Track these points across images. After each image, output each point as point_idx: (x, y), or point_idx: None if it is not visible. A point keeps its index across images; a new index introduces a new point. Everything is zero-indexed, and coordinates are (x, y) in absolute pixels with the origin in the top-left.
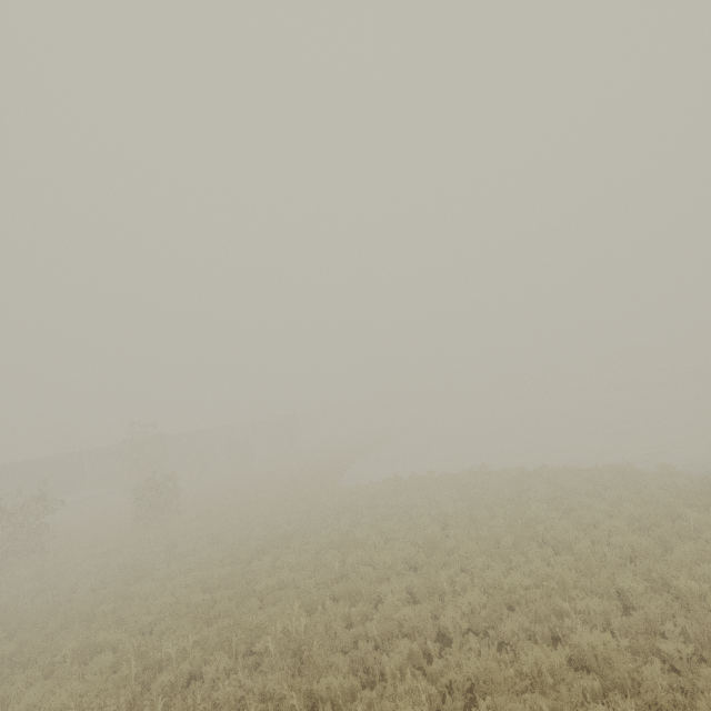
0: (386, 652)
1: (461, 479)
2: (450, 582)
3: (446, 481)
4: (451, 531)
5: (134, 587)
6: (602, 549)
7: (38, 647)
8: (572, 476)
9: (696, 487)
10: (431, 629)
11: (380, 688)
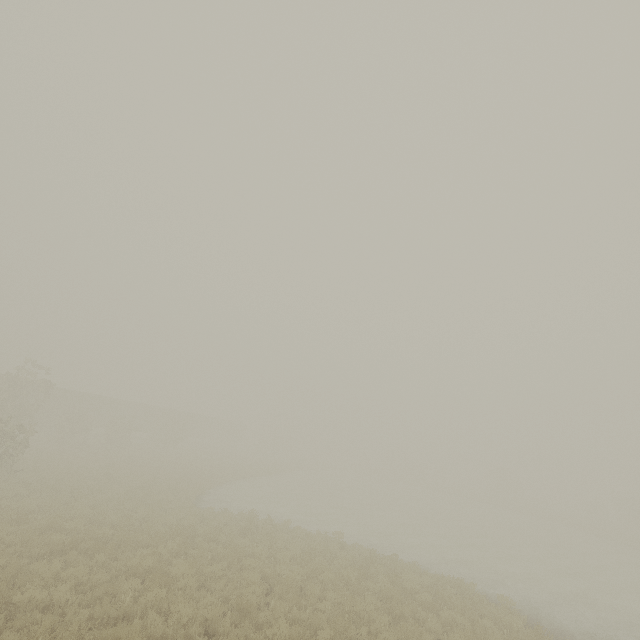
0: None
1: (312, 540)
2: None
3: (297, 537)
4: (272, 600)
5: None
6: None
7: None
8: (417, 577)
9: (528, 635)
10: None
11: None
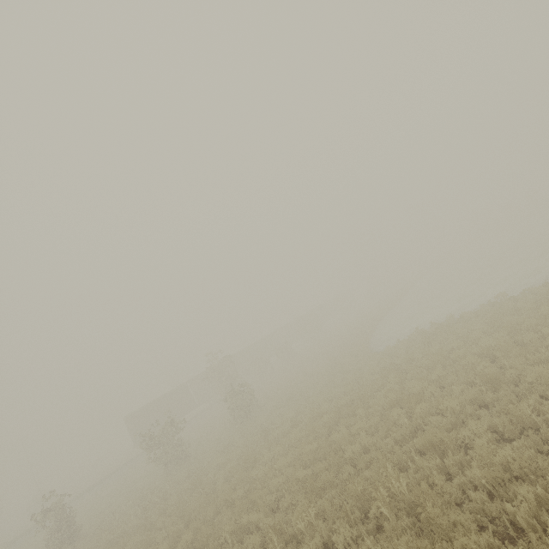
0: (503, 499)
1: (484, 313)
2: (534, 412)
3: (469, 320)
4: (505, 362)
5: (252, 472)
6: None
7: (205, 533)
8: None
9: None
10: (546, 467)
11: (523, 543)
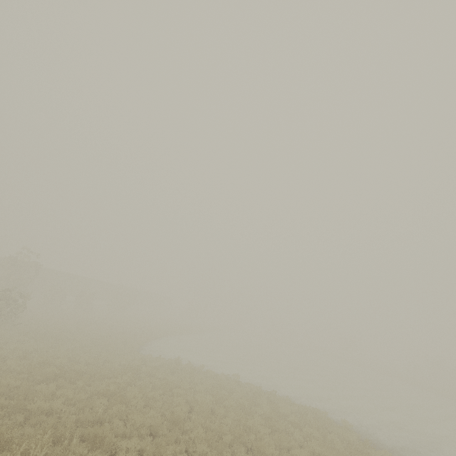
0: None
1: (219, 379)
2: None
3: (208, 376)
4: (193, 416)
5: None
6: None
7: None
8: (288, 406)
9: (359, 445)
10: None
11: None
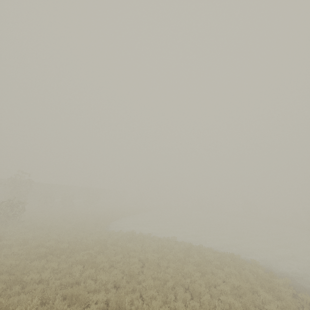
0: None
1: (161, 241)
2: (131, 302)
3: (154, 240)
4: (144, 270)
5: None
6: (214, 303)
7: None
8: (212, 254)
9: (266, 276)
10: None
11: None
